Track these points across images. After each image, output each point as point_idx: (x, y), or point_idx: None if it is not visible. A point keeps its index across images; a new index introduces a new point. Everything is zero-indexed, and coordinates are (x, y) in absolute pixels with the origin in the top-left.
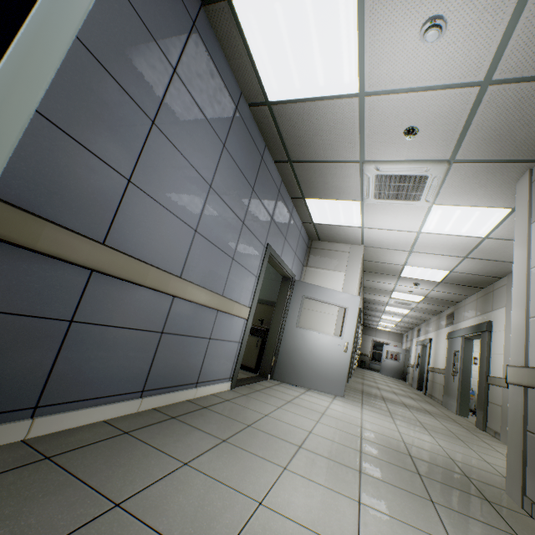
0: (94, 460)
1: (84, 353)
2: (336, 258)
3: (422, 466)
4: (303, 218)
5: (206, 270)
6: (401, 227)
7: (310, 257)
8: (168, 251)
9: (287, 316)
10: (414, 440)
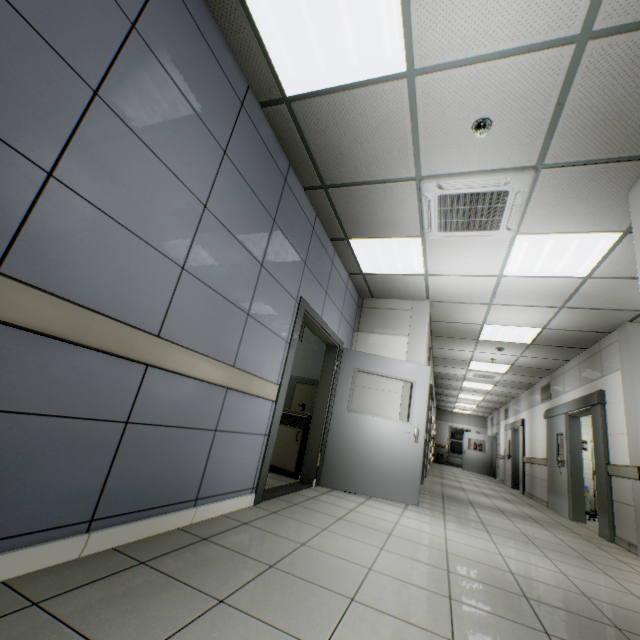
0: None
1: None
2: (395, 319)
3: (548, 617)
4: (348, 268)
5: (203, 328)
6: (476, 271)
7: (362, 320)
8: (133, 294)
9: (336, 397)
10: (525, 568)
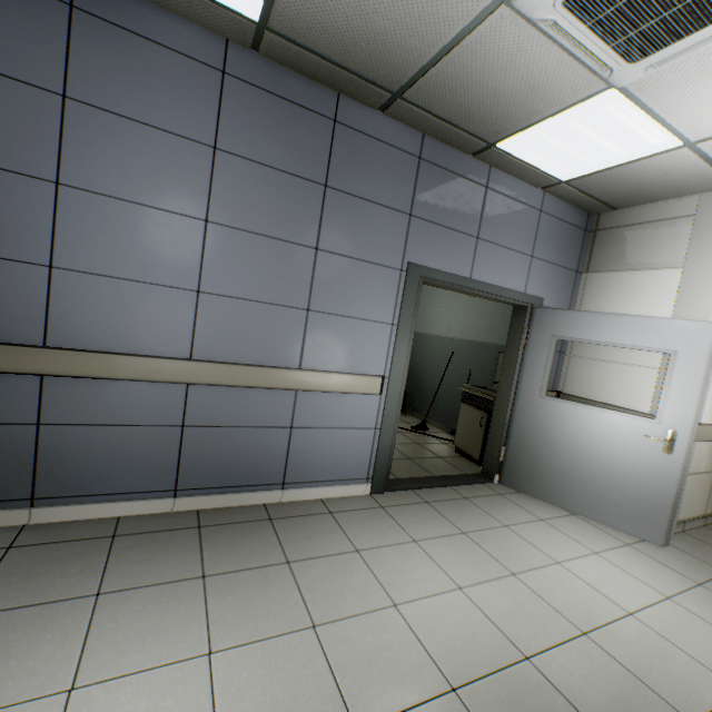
0: (34, 560)
1: (70, 452)
2: (658, 239)
3: None
4: (533, 181)
5: (244, 339)
6: None
7: (594, 252)
8: (153, 329)
9: (522, 377)
10: None
